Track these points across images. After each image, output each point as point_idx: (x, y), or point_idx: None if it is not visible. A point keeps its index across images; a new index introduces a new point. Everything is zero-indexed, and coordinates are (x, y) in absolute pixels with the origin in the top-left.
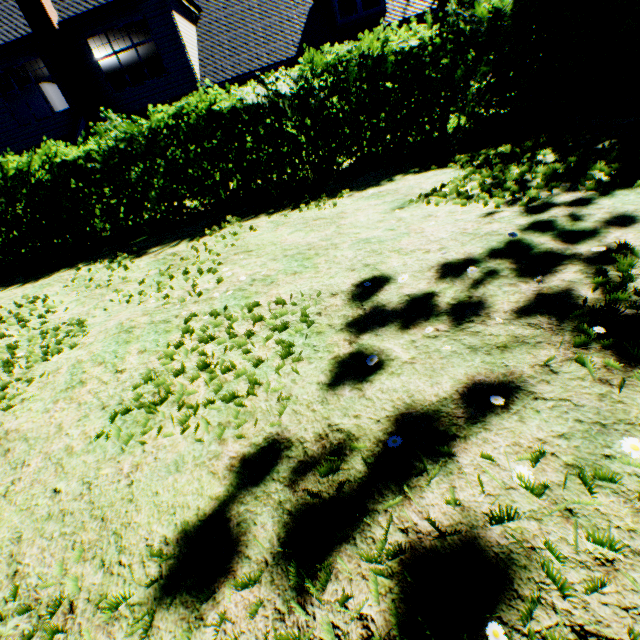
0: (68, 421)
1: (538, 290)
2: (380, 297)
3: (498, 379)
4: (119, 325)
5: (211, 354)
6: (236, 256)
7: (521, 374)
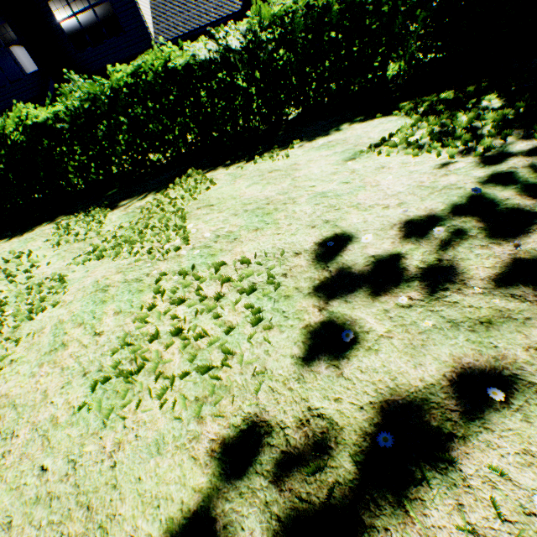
0: (52, 388)
1: (514, 254)
2: (344, 258)
3: (489, 363)
4: (95, 283)
5: (183, 317)
6: (199, 211)
7: (515, 358)
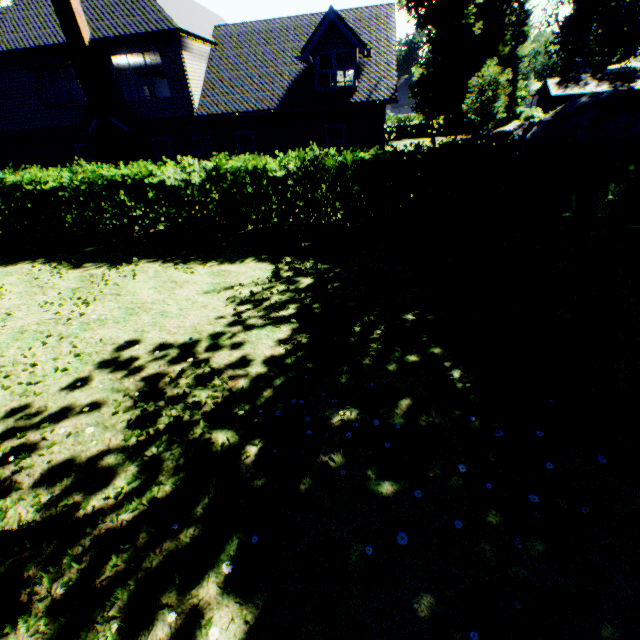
0: None
1: (162, 371)
2: (124, 353)
3: (102, 402)
4: (22, 326)
5: (44, 359)
6: (110, 296)
7: (108, 402)
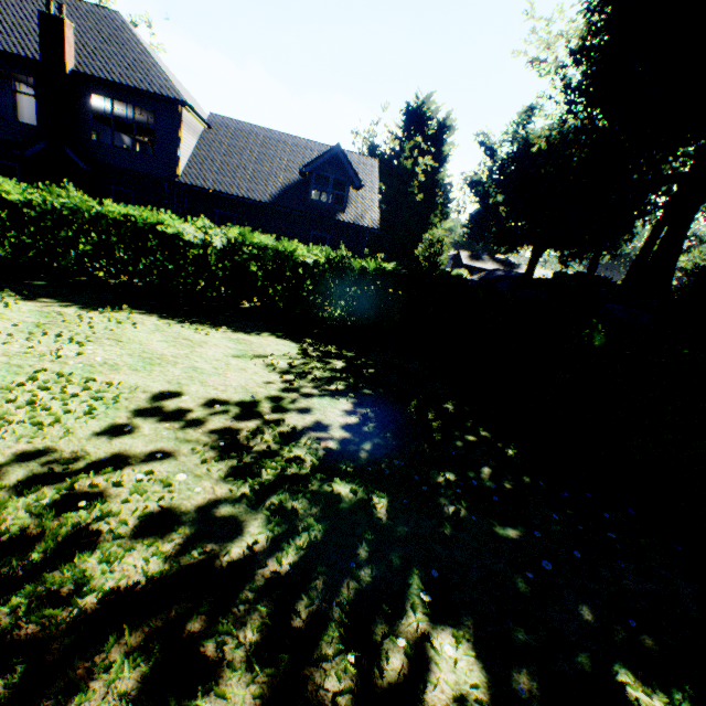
0: None
1: (232, 425)
2: (167, 403)
3: (172, 451)
4: None
5: (42, 398)
6: (108, 340)
7: (182, 451)
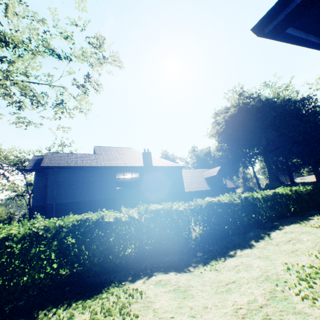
0: None
1: None
2: None
3: None
4: None
5: None
6: None
7: None
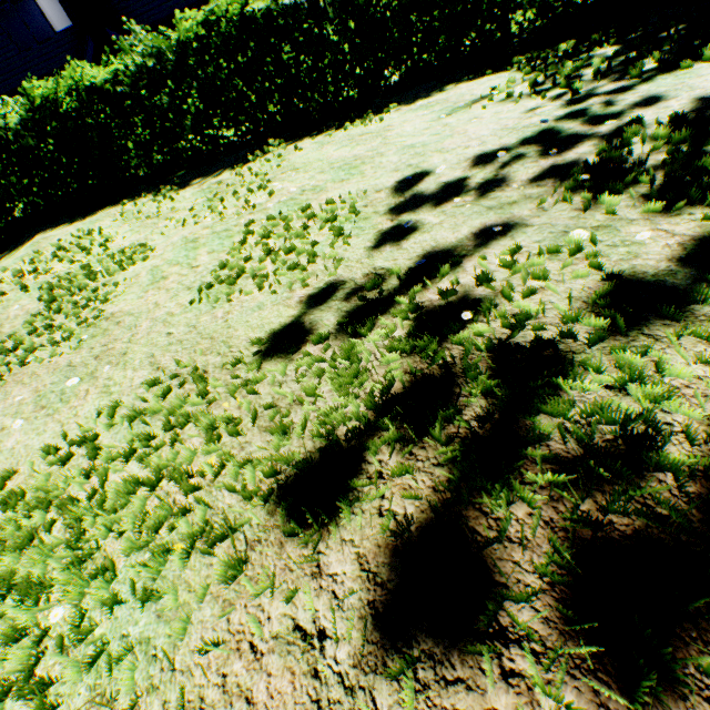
0: (162, 300)
1: (553, 163)
2: (420, 187)
3: (503, 221)
4: (183, 238)
5: (273, 246)
6: (283, 175)
7: (521, 216)
